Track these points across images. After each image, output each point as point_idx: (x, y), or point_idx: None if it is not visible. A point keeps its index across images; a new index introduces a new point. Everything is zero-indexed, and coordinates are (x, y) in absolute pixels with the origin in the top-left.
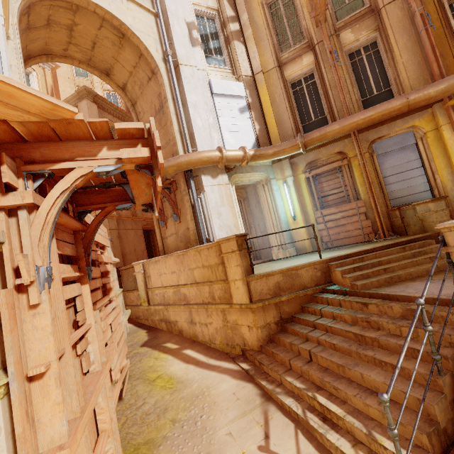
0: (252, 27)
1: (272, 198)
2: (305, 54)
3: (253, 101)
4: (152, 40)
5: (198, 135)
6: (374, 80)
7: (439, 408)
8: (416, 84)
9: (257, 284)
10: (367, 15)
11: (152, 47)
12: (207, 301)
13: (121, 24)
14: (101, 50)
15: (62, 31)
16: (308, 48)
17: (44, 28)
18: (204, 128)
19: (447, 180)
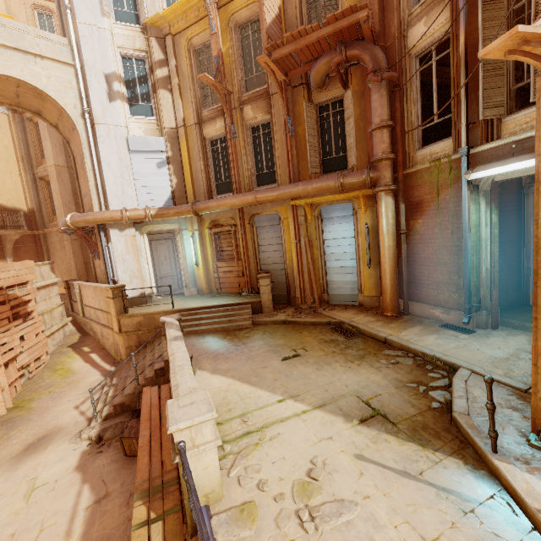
0: (180, 75)
1: (183, 246)
2: (218, 118)
3: (174, 154)
4: (70, 96)
5: (111, 192)
6: (266, 158)
7: (127, 397)
8: (283, 176)
9: (126, 321)
10: (264, 96)
11: (69, 105)
12: (107, 324)
13: (35, 88)
14: (26, 99)
15: None
16: (221, 112)
17: None
18: (117, 185)
19: (290, 259)
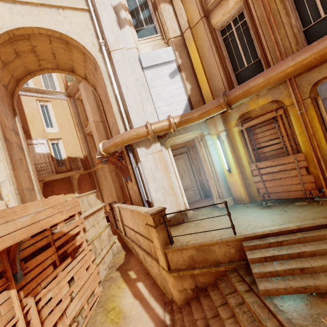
0: None
1: (208, 153)
2: None
3: (183, 61)
4: (88, 36)
5: (132, 112)
6: None
7: None
8: None
9: (173, 255)
10: None
11: (88, 44)
12: (149, 251)
13: (61, 34)
14: (60, 57)
15: (29, 55)
16: None
17: (16, 58)
18: (137, 103)
19: None
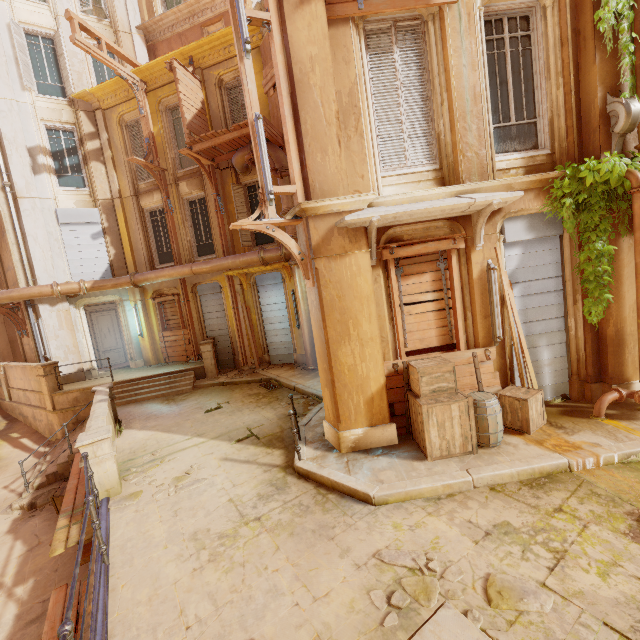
0: (113, 148)
1: (125, 317)
2: (156, 192)
3: (111, 225)
4: None
5: (39, 266)
6: (205, 231)
7: (60, 466)
8: (220, 248)
9: (60, 398)
10: (197, 174)
11: None
12: (39, 405)
13: None
14: None
15: None
16: (158, 186)
17: None
18: (46, 259)
19: (232, 325)
